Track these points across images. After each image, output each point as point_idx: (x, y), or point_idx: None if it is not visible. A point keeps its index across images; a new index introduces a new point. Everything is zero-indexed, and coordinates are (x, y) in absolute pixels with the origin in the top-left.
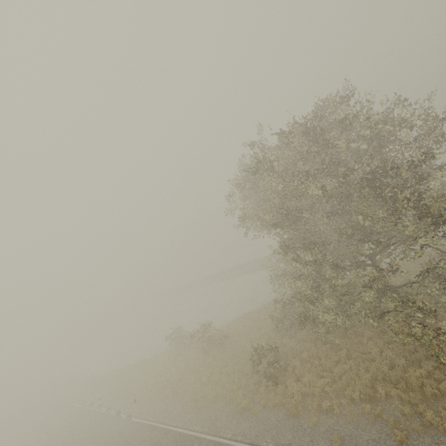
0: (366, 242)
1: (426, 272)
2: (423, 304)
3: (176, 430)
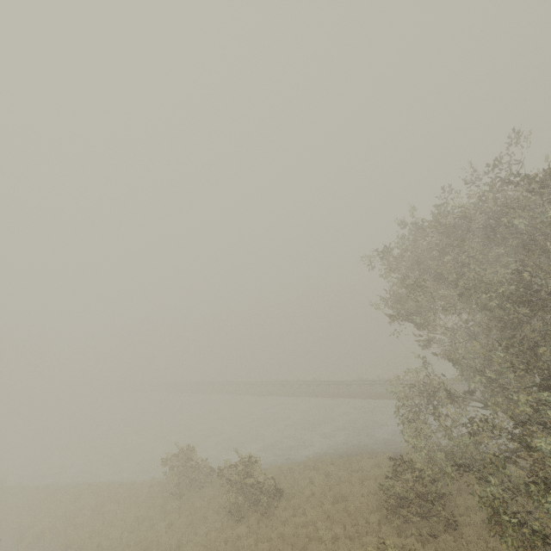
0: None
1: None
2: None
3: None
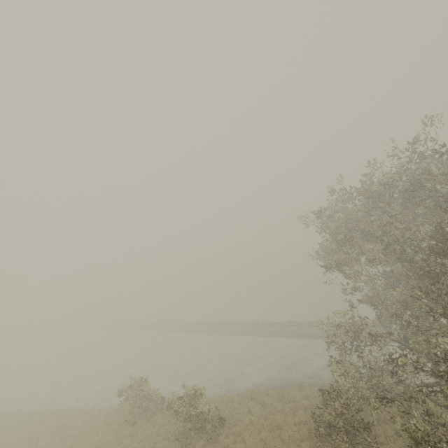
0: None
1: None
2: None
3: None
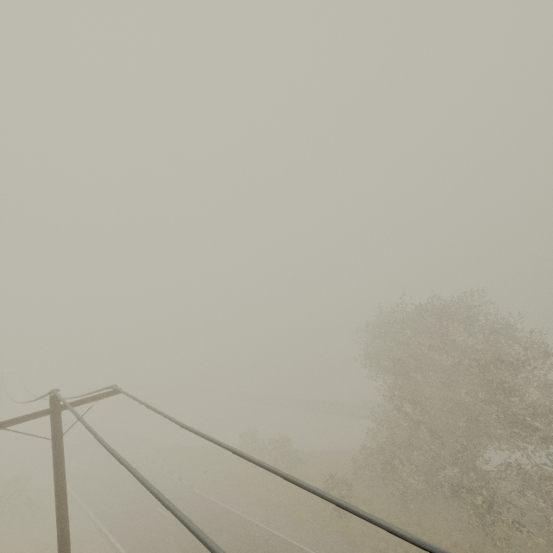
0: (460, 417)
1: (507, 468)
2: (510, 514)
3: (237, 512)
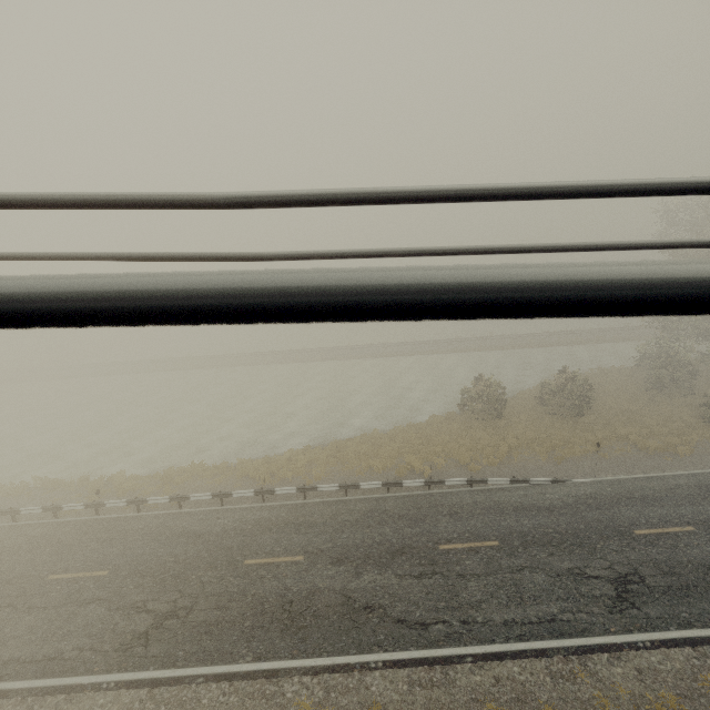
0: None
1: None
2: None
3: (703, 471)
